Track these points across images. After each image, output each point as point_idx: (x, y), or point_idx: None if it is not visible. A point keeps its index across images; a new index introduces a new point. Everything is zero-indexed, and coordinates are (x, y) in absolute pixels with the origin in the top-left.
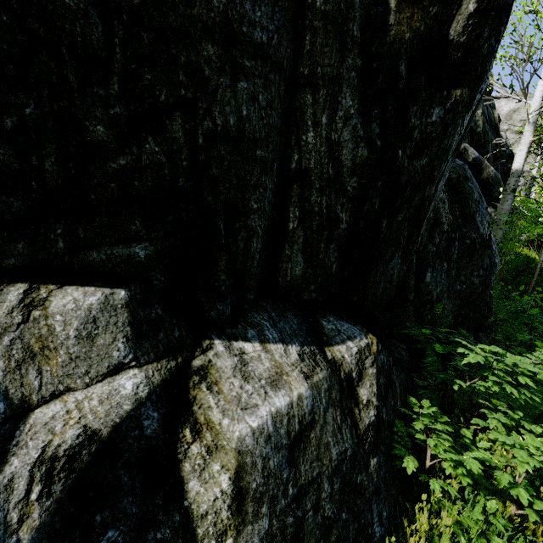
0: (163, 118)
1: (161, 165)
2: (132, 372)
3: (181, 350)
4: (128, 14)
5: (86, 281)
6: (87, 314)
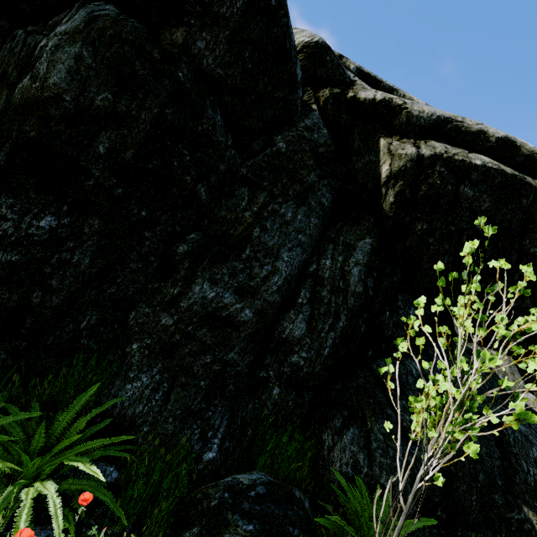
0: (535, 292)
1: (527, 308)
2: (530, 393)
3: (530, 392)
4: (531, 256)
5: (490, 348)
6: (507, 363)
